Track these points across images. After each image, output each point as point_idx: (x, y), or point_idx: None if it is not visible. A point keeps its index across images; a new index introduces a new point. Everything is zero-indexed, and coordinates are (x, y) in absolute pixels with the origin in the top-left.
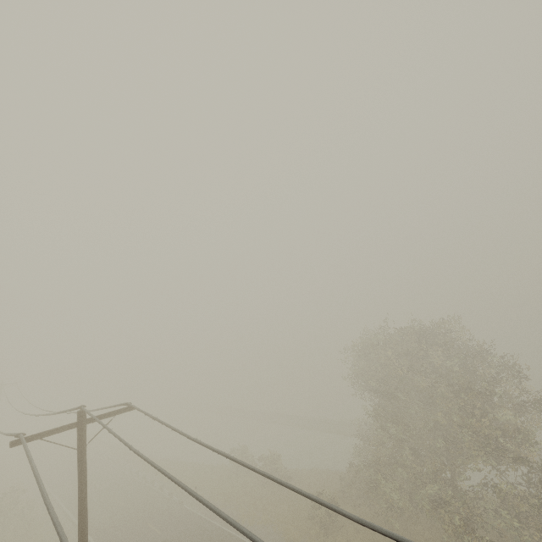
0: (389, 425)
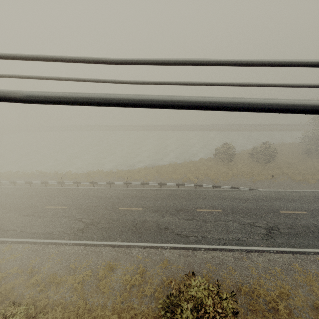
0: None
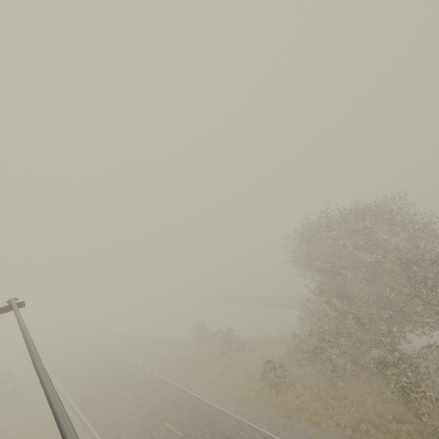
0: (333, 299)
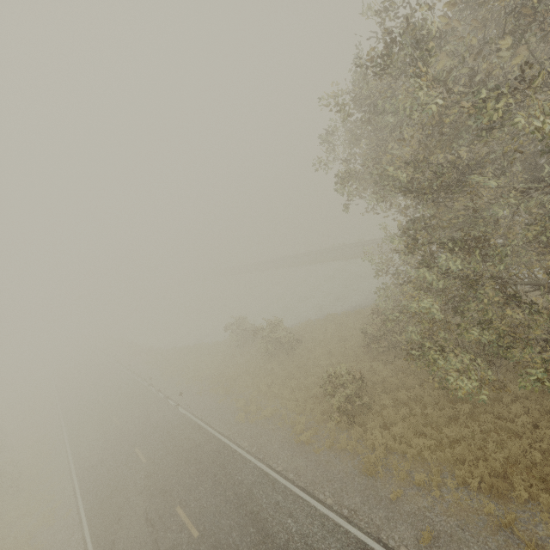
0: (444, 257)
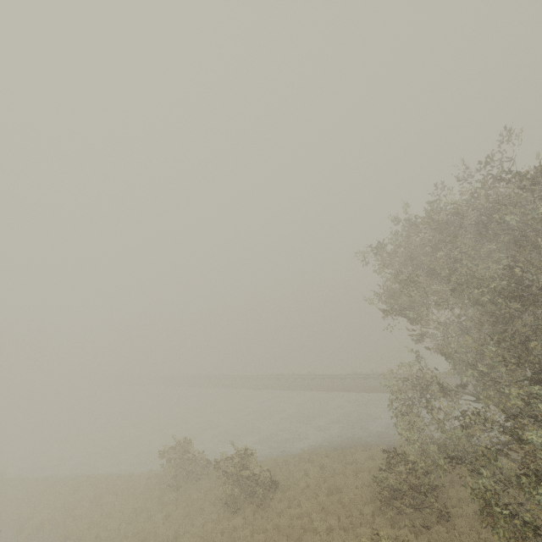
0: None
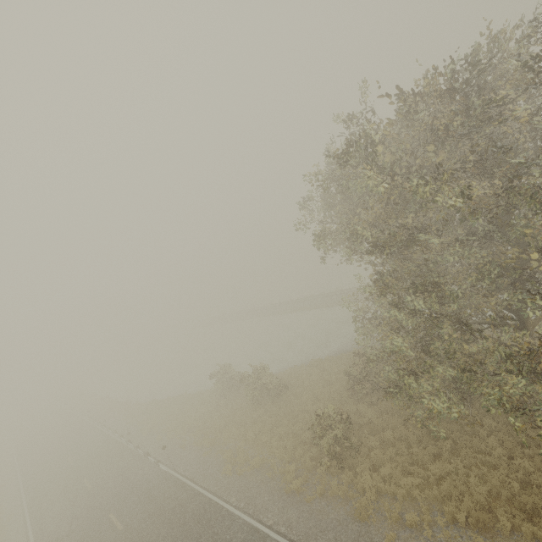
0: (409, 299)
